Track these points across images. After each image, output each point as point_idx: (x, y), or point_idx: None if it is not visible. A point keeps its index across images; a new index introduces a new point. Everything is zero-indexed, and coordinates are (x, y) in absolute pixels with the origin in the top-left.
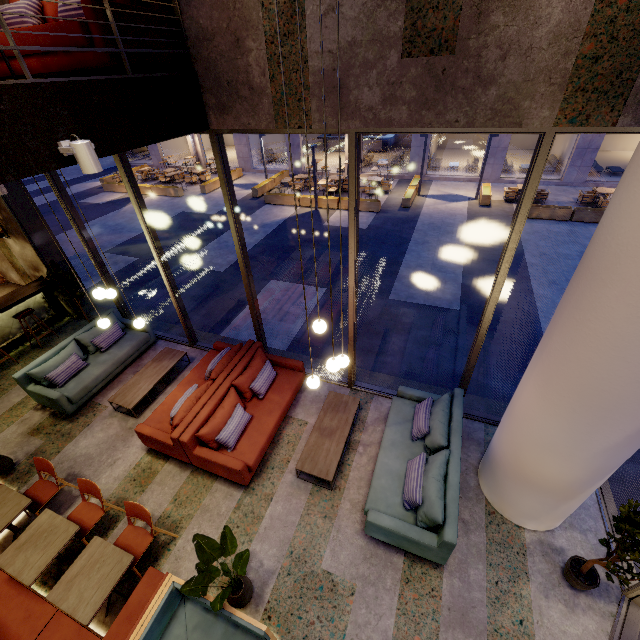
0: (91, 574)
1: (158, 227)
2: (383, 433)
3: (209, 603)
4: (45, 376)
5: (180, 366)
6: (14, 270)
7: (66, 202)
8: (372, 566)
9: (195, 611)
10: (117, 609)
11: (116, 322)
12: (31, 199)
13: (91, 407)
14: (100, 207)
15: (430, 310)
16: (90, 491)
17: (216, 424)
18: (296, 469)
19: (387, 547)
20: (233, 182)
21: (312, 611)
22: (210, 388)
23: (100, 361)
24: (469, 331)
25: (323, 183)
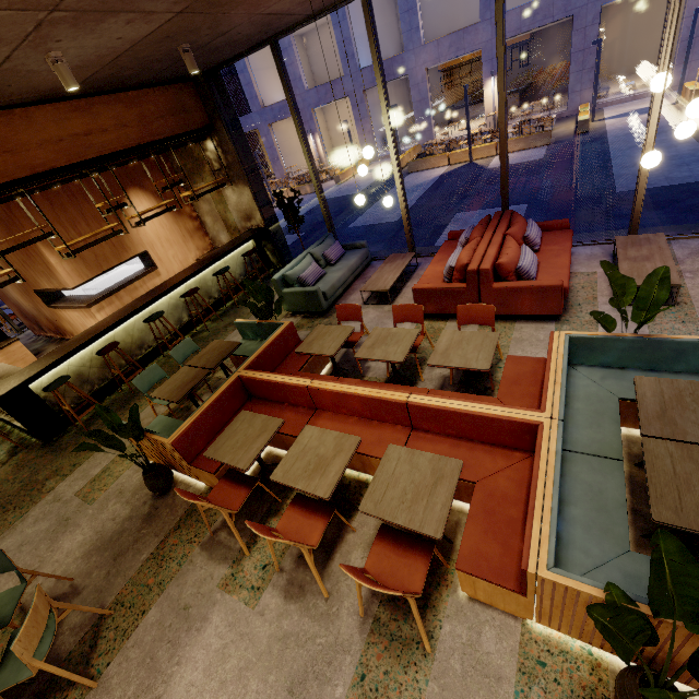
0: (462, 347)
1: (309, 213)
2: None
3: (627, 337)
4: (298, 276)
5: (409, 270)
6: (225, 229)
7: (297, 114)
8: None
9: (591, 370)
10: None
11: (337, 240)
12: (247, 143)
13: None
14: None
15: (683, 187)
16: (405, 318)
17: (511, 257)
18: None
19: None
20: None
21: None
22: (482, 240)
23: (335, 269)
24: None
25: (475, 131)
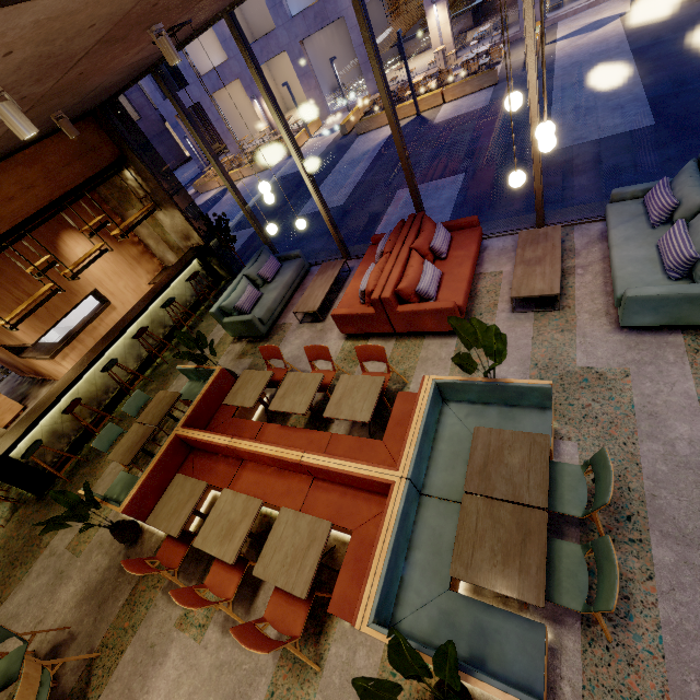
0: (353, 395)
1: (262, 198)
2: (608, 237)
3: (478, 382)
4: (234, 306)
5: (342, 277)
6: (169, 250)
7: (200, 137)
8: (642, 351)
9: (460, 406)
10: (378, 437)
11: (271, 255)
12: (166, 165)
13: (278, 328)
14: (203, 206)
15: (611, 140)
16: (317, 357)
17: (411, 279)
18: (511, 298)
19: (654, 333)
20: (315, 134)
21: (583, 398)
22: (390, 258)
23: (271, 289)
24: (680, 137)
25: (418, 79)
